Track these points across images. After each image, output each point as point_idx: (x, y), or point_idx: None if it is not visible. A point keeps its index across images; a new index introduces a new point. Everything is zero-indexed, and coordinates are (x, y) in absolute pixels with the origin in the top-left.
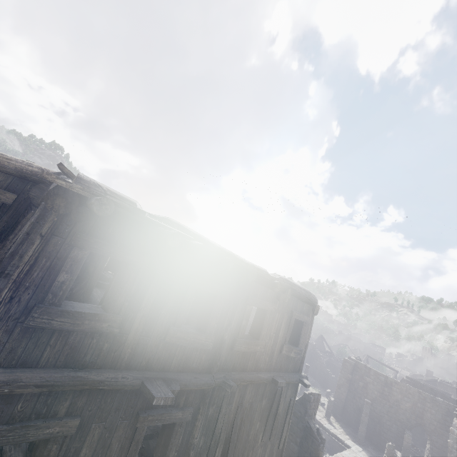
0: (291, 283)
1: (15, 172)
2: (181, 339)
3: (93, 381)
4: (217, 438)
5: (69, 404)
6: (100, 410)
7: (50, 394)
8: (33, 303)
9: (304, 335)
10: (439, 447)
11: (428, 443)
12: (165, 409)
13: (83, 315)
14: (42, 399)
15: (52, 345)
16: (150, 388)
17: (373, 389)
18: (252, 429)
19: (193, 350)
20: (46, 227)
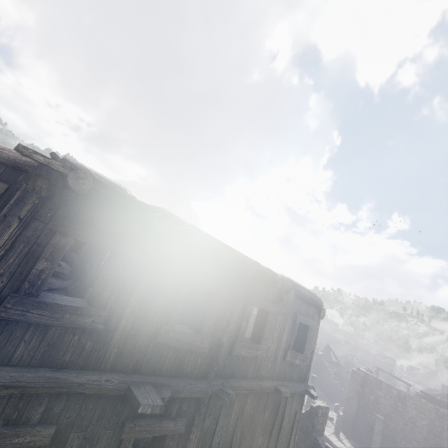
0: (295, 283)
1: (7, 162)
2: (173, 339)
3: (72, 384)
4: None
5: (44, 409)
6: (80, 417)
7: (22, 397)
8: (7, 293)
9: (310, 341)
10: None
11: None
12: (155, 419)
13: (63, 308)
14: (12, 402)
15: (27, 341)
16: (136, 393)
17: (385, 404)
18: (253, 445)
19: (187, 352)
20: (25, 209)
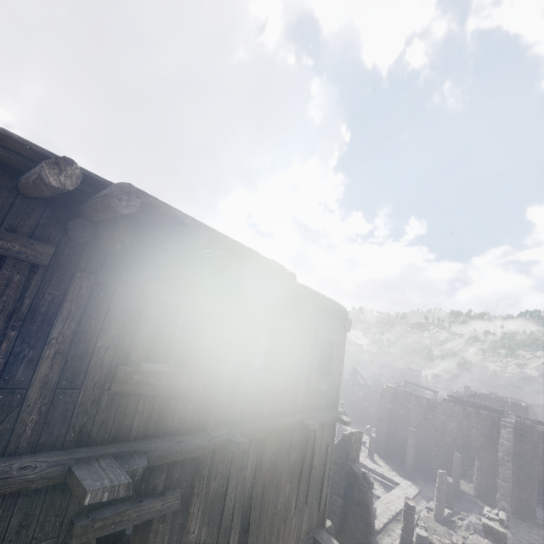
0: (312, 290)
1: None
2: (142, 385)
3: None
4: (228, 522)
5: None
6: None
7: None
8: None
9: (336, 360)
10: (488, 462)
11: (477, 461)
12: (129, 502)
13: None
14: None
15: None
16: (82, 475)
17: (416, 415)
18: (280, 496)
19: (169, 400)
20: None
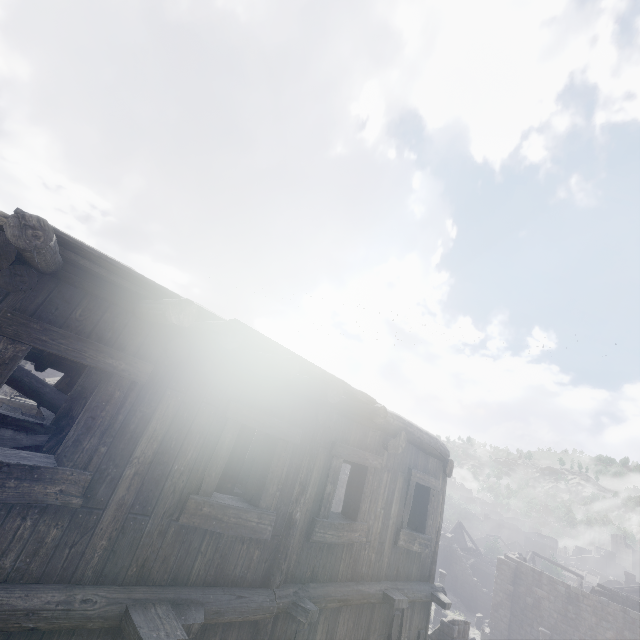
0: (405, 421)
1: None
2: (210, 519)
3: (14, 611)
4: None
5: None
6: None
7: None
8: None
9: (433, 513)
10: None
11: None
12: None
13: (4, 470)
14: None
15: None
16: (138, 621)
17: (550, 609)
18: None
19: (235, 541)
20: None
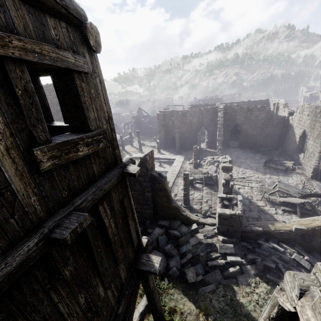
0: None
1: None
2: None
3: None
4: None
5: None
6: None
7: None
8: None
9: (94, 103)
10: (211, 131)
11: (207, 133)
12: None
13: None
14: None
15: None
16: None
17: (177, 122)
18: None
19: None
20: None
